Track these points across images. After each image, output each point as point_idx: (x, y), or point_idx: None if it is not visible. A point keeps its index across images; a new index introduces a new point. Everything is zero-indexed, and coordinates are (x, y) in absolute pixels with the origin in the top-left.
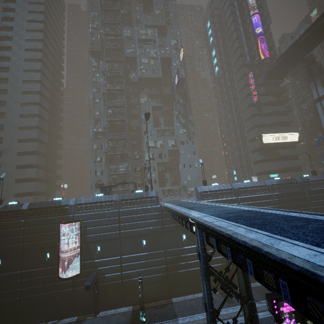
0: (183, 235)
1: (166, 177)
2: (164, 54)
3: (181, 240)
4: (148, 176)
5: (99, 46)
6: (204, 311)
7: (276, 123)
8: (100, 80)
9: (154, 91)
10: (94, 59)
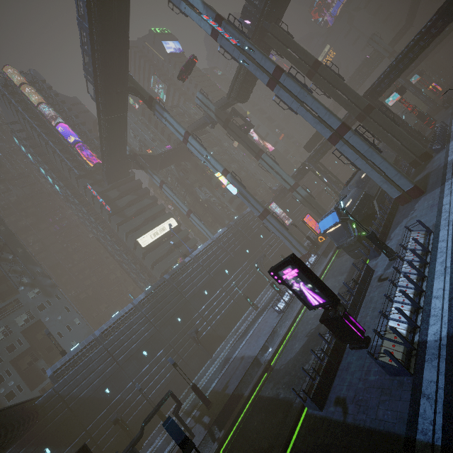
0: (44, 451)
1: (42, 367)
2: None
3: None
4: (3, 392)
5: None
6: None
7: (151, 218)
8: None
9: None
10: None
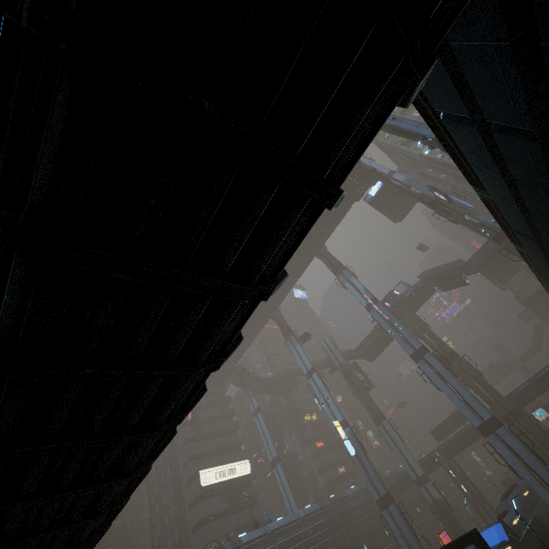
0: None
1: None
2: None
3: None
4: None
5: None
6: None
7: (223, 448)
8: None
9: None
10: None
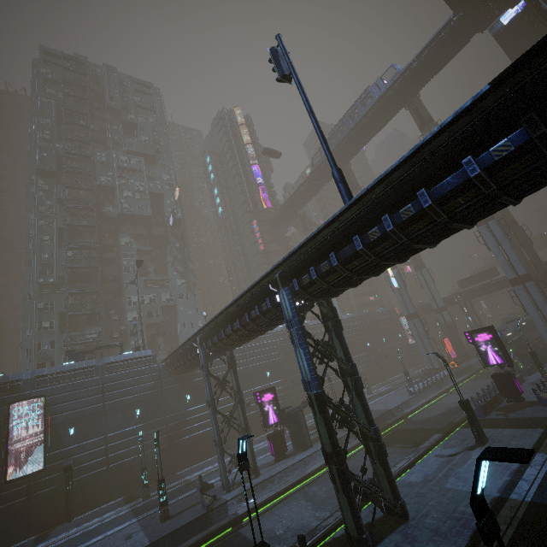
0: (187, 395)
1: (159, 344)
2: (155, 189)
3: (185, 402)
4: (132, 344)
5: (55, 165)
6: (214, 464)
7: None
8: (54, 209)
9: (140, 231)
10: (43, 180)
